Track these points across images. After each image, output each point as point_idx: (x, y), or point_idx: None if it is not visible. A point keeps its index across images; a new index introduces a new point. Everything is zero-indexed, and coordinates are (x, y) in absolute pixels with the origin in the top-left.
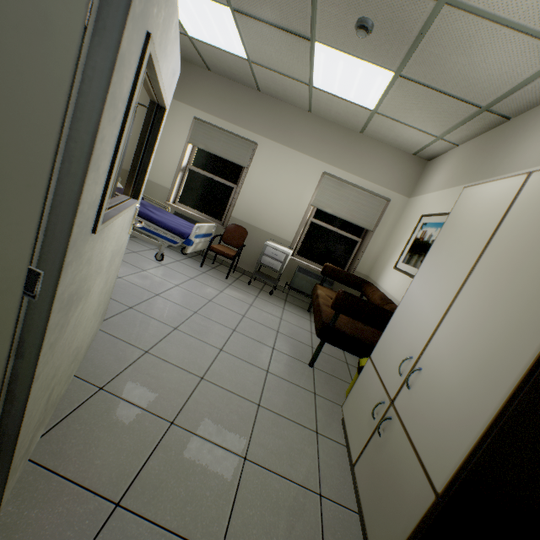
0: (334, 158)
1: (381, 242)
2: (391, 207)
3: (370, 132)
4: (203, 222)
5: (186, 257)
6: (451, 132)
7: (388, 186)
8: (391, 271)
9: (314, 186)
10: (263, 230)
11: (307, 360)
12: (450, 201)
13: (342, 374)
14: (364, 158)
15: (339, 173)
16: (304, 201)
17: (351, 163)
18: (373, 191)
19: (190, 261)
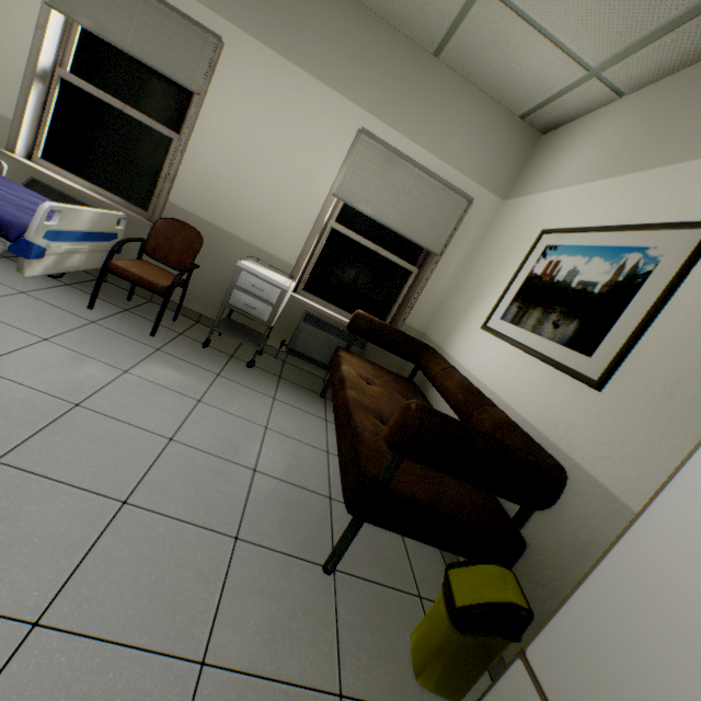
0: (382, 102)
1: (451, 276)
2: (472, 213)
3: (456, 54)
4: (105, 209)
5: (57, 284)
6: (631, 55)
7: (472, 173)
8: (477, 332)
9: (340, 157)
10: (238, 238)
11: (320, 551)
12: (619, 202)
13: (395, 565)
14: (437, 111)
15: (389, 136)
16: (320, 185)
17: (412, 118)
18: (447, 181)
19: (62, 295)
